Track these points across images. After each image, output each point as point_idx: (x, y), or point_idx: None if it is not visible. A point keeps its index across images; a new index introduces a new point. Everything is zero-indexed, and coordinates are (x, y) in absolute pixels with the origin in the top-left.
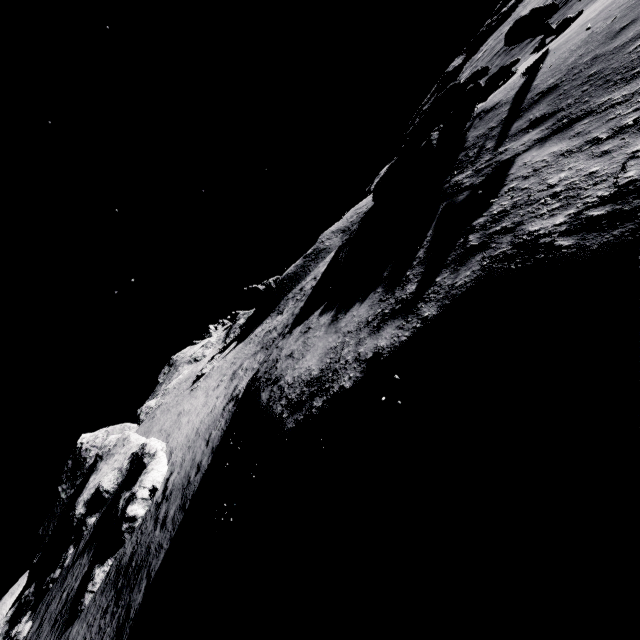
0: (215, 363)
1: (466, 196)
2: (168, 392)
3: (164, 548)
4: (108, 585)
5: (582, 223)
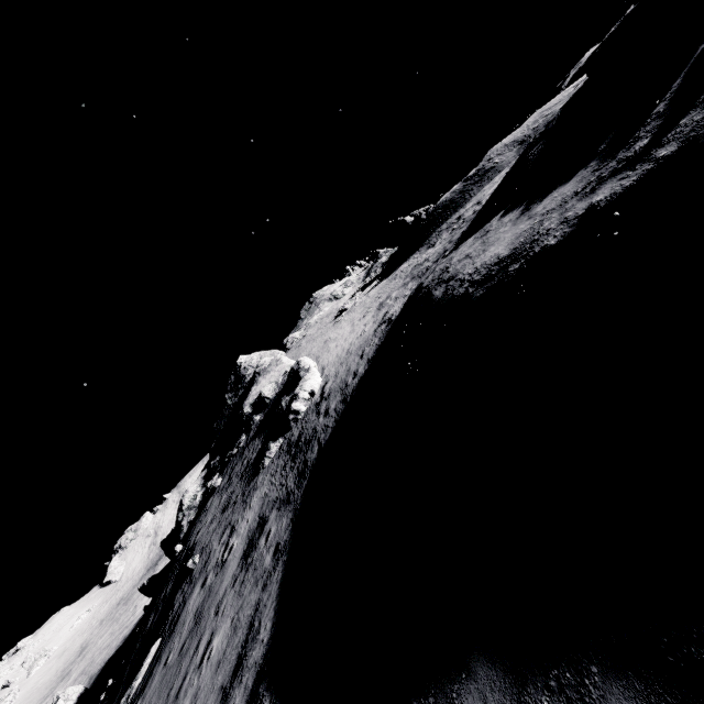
0: (357, 300)
1: None
2: (310, 326)
3: (330, 427)
4: (282, 453)
5: None
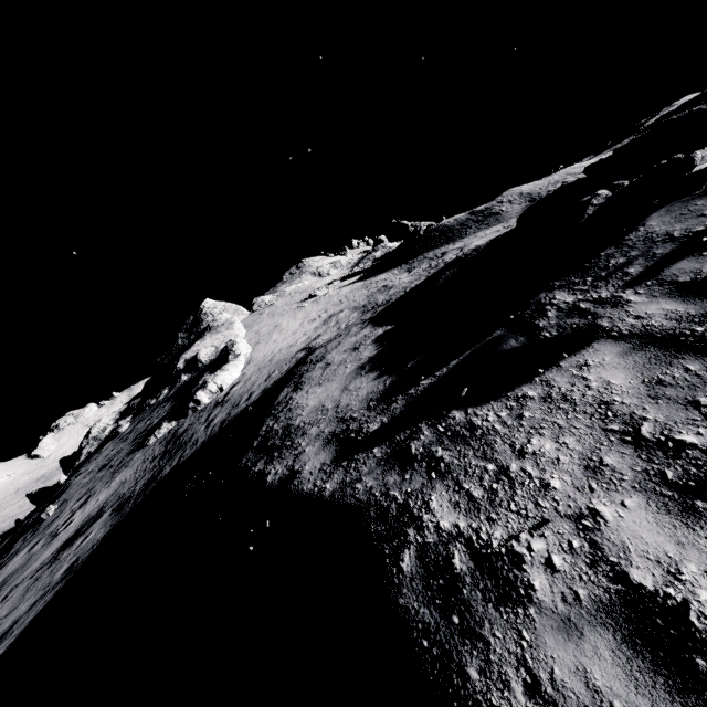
0: (330, 289)
1: (512, 348)
2: (283, 295)
3: (196, 446)
4: (165, 441)
5: (439, 556)
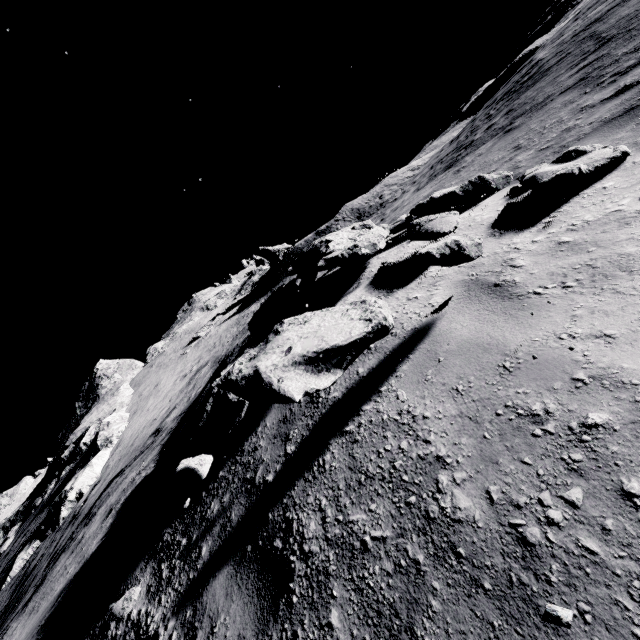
0: (212, 327)
1: None
2: (175, 338)
3: None
4: (15, 583)
5: None
